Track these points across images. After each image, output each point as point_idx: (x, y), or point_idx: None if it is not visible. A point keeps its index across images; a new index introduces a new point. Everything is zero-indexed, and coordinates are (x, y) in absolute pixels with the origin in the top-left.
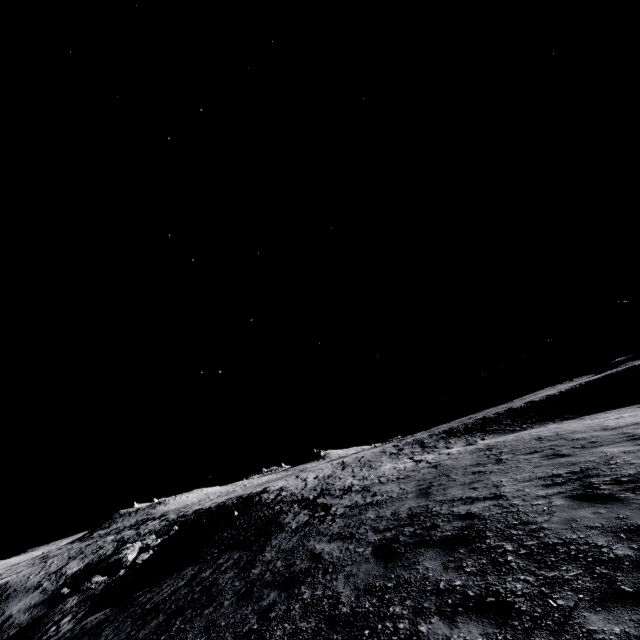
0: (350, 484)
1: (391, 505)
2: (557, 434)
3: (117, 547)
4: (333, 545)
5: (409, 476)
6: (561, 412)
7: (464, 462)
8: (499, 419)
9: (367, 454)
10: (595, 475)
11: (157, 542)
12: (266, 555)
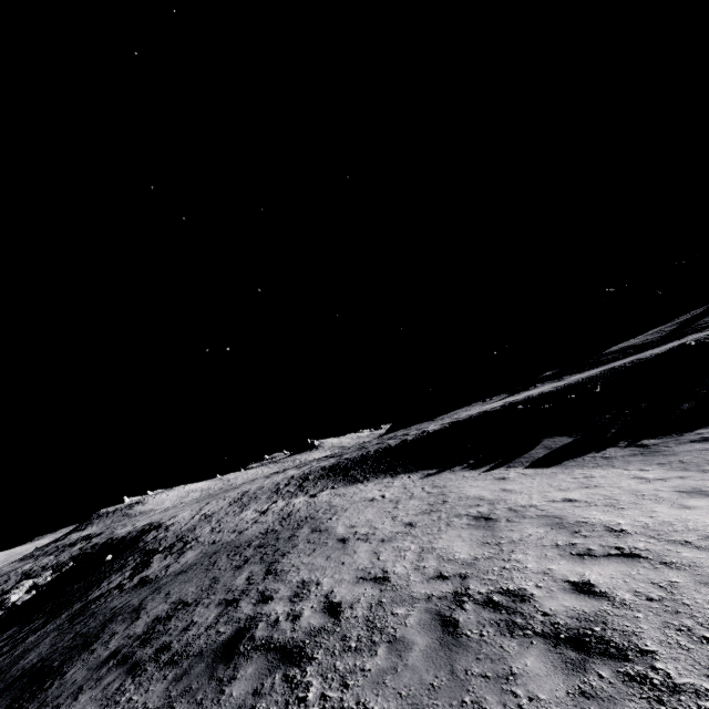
0: (199, 535)
1: (141, 592)
2: (315, 517)
3: (18, 582)
4: (48, 643)
5: (218, 541)
6: (402, 462)
7: (247, 537)
8: (368, 460)
9: (268, 484)
10: (170, 618)
11: (46, 581)
12: (35, 635)
